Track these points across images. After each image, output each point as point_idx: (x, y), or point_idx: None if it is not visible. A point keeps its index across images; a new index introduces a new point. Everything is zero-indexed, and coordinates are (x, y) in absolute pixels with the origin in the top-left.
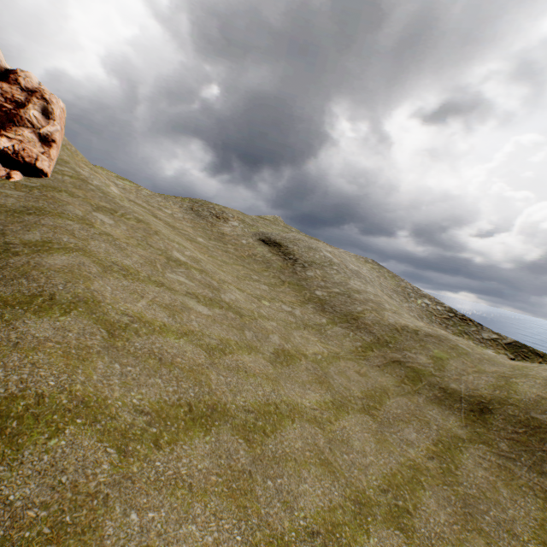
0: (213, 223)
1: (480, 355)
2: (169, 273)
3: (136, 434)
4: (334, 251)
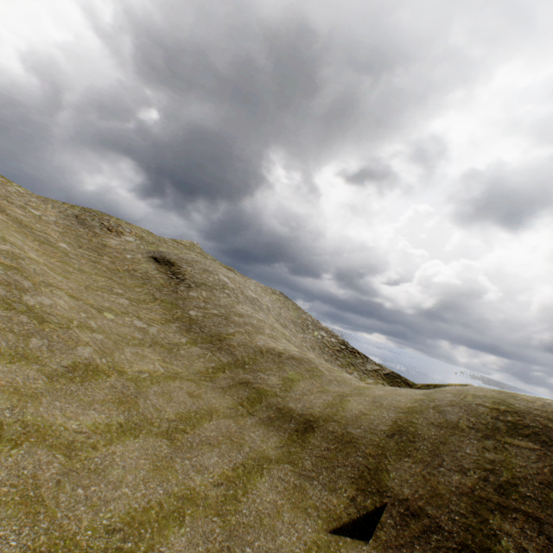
0: (98, 233)
1: (334, 378)
2: None
3: None
4: (237, 278)
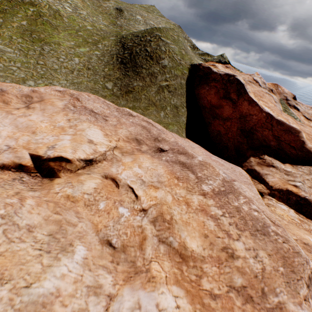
0: (100, 2)
1: None
2: (65, 4)
3: (52, 13)
4: (150, 16)
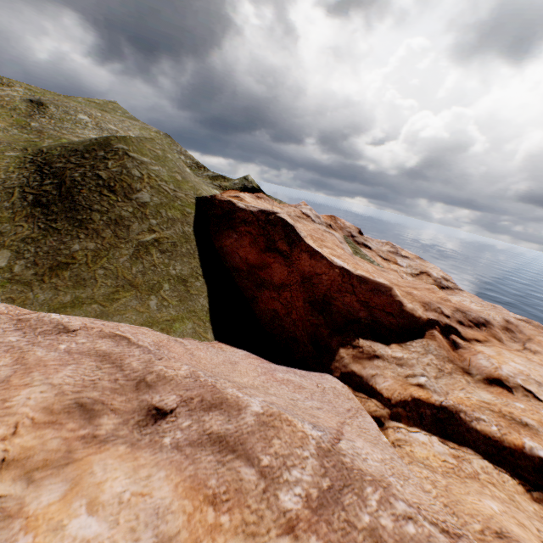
0: None
1: None
2: None
3: None
4: (108, 118)
